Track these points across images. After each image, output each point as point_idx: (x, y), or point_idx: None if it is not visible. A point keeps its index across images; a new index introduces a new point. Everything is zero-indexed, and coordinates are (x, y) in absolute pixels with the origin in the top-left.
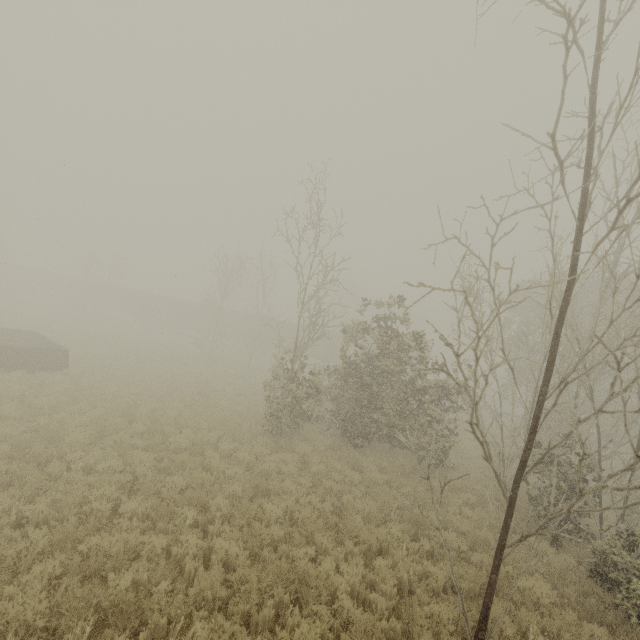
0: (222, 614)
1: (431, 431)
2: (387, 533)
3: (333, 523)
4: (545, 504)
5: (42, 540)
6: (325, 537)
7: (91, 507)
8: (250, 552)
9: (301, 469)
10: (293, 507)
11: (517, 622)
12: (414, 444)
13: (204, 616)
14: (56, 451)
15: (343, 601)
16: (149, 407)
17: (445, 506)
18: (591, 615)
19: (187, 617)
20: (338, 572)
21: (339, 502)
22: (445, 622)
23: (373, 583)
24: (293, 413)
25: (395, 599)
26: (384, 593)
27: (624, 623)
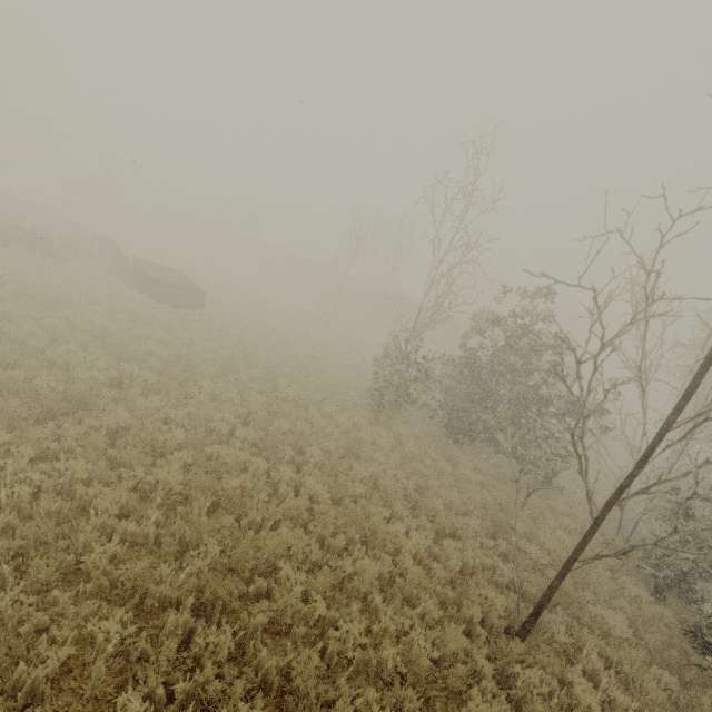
0: (303, 529)
1: (545, 447)
2: (465, 524)
3: (413, 499)
4: (659, 554)
5: (181, 436)
6: (402, 507)
7: (215, 424)
8: (333, 497)
9: (394, 447)
10: (378, 474)
11: (576, 638)
12: (521, 455)
13: (289, 527)
14: (192, 376)
15: (405, 557)
16: (266, 358)
17: (537, 522)
18: (667, 665)
19: (276, 524)
20: (408, 538)
21: (424, 484)
22: (497, 607)
23: (438, 556)
24: (398, 393)
25: (455, 576)
26: (446, 567)
27: (706, 686)
